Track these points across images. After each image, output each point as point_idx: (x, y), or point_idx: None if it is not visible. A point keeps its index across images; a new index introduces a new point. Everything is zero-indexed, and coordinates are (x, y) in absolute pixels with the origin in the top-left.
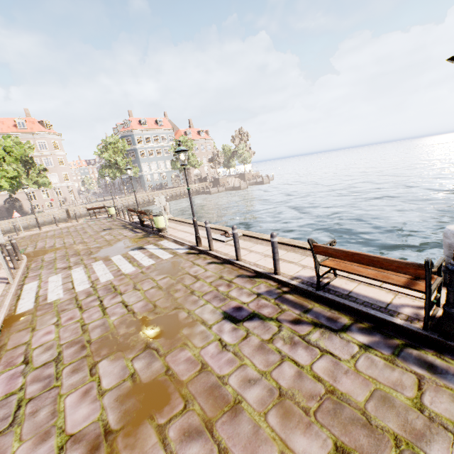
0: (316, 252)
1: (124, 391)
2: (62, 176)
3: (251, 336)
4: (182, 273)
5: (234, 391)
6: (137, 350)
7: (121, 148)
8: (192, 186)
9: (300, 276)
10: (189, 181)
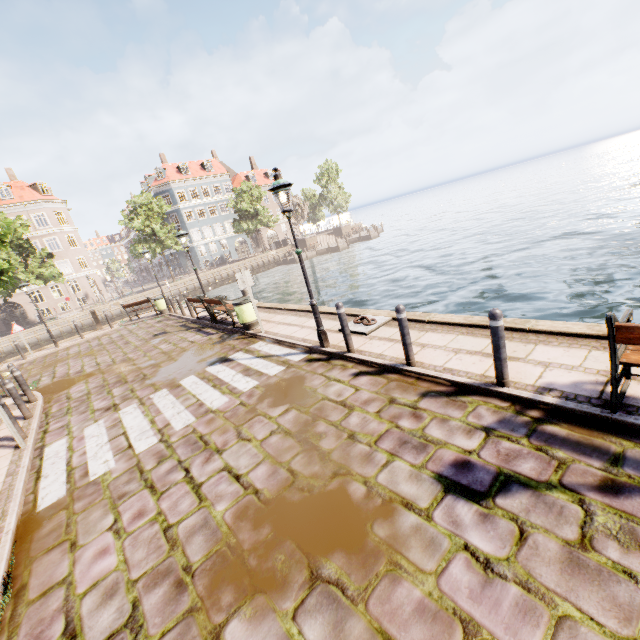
0: (622, 341)
1: None
2: (77, 263)
3: (533, 534)
4: (316, 399)
5: None
6: (296, 588)
7: (158, 211)
8: (268, 255)
9: (551, 384)
10: (262, 247)
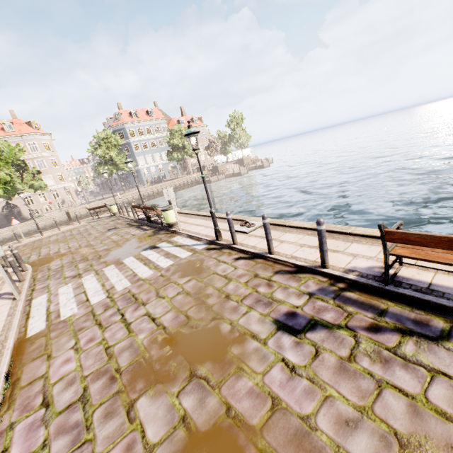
0: (389, 240)
1: (179, 446)
2: (58, 178)
3: (323, 353)
4: (209, 273)
5: (331, 440)
6: (180, 381)
7: (115, 143)
8: (191, 177)
9: (354, 267)
10: (187, 171)
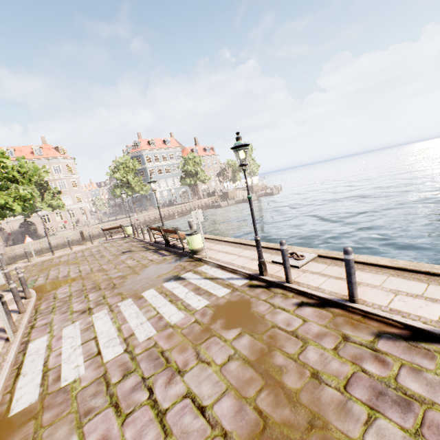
0: None
1: None
2: (75, 198)
3: None
4: (266, 325)
5: None
6: None
7: (132, 167)
8: (202, 201)
9: None
10: (198, 196)
